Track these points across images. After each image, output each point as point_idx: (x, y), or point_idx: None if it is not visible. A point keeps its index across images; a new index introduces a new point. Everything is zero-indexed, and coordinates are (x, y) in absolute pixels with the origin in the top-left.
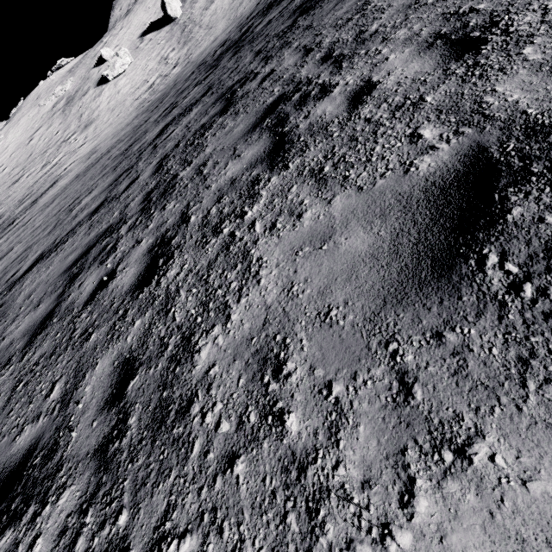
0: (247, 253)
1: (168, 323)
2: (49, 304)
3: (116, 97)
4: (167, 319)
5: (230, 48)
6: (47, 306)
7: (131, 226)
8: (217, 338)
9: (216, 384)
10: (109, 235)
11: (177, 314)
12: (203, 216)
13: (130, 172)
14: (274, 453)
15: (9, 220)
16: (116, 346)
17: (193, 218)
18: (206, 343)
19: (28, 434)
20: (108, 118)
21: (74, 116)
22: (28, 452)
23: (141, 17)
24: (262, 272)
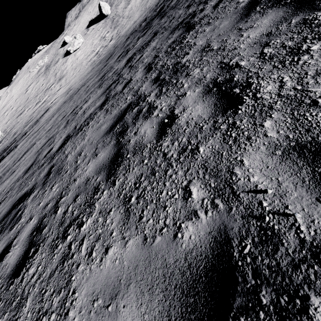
0: None
1: None
2: (109, 151)
3: (76, 61)
4: None
5: (154, 18)
6: (107, 153)
7: (158, 94)
8: None
9: None
10: (136, 106)
11: None
12: (258, 56)
13: (118, 81)
14: None
15: (22, 133)
16: (257, 143)
17: (243, 62)
18: None
19: (196, 229)
20: (73, 73)
21: (52, 74)
22: (217, 244)
23: (86, 18)
24: None
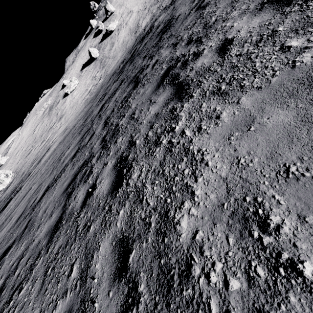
0: (187, 149)
1: (145, 208)
2: (58, 213)
3: (73, 101)
4: (143, 205)
5: (127, 62)
6: (56, 215)
7: (98, 157)
8: (190, 210)
9: (206, 246)
10: (85, 166)
11: (149, 200)
12: (144, 138)
13: (89, 131)
14: (309, 307)
15: (28, 173)
16: (110, 231)
17: (138, 141)
18: (182, 216)
19: (61, 307)
20: (70, 112)
21: (54, 114)
22: None
23: (80, 62)
24: (206, 158)
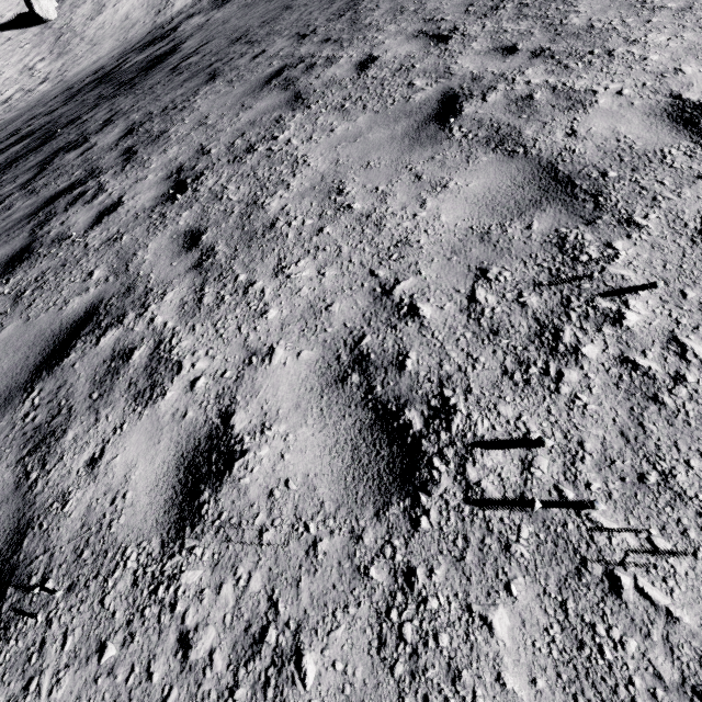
0: None
1: None
2: None
3: None
4: None
5: (96, 81)
6: None
7: None
8: None
9: None
10: None
11: None
12: None
13: None
14: None
15: None
16: None
17: None
18: None
19: None
20: None
21: None
22: None
23: None
24: None
